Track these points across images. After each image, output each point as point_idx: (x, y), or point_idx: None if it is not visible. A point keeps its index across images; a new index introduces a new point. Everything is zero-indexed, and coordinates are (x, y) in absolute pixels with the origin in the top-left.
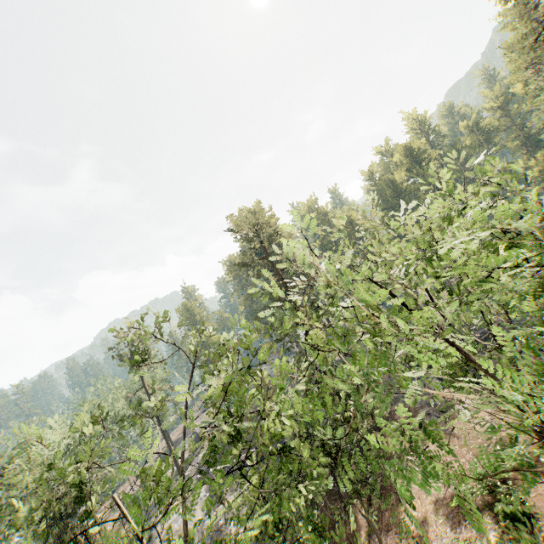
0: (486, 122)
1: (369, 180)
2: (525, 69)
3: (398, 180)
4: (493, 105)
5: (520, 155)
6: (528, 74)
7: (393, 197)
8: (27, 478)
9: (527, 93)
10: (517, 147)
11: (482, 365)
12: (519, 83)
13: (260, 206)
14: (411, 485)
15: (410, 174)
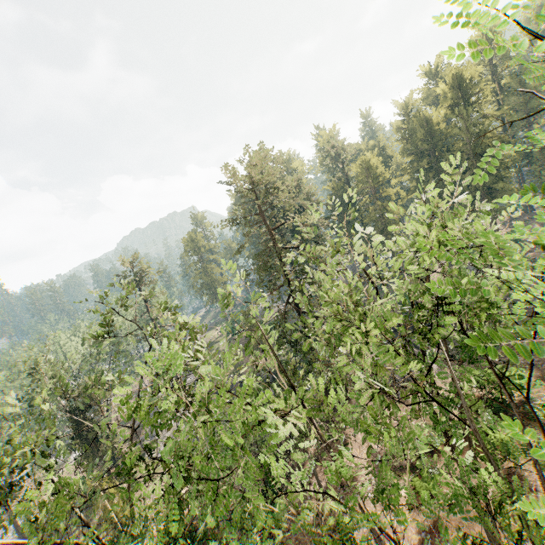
0: None
1: (402, 114)
2: None
3: (435, 119)
4: None
5: None
6: None
7: (425, 141)
8: (47, 382)
9: None
10: None
11: None
12: None
13: (256, 155)
14: (357, 436)
15: (450, 114)
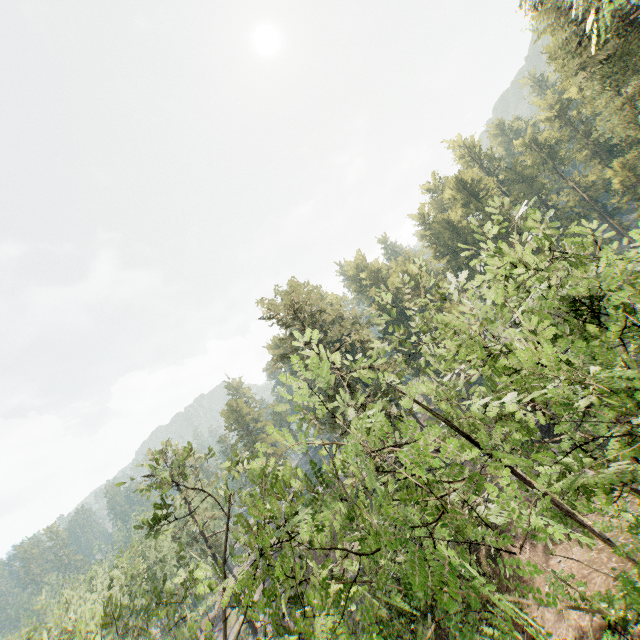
0: (545, 136)
1: (421, 224)
2: (576, 73)
3: (455, 219)
4: (549, 116)
5: (594, 165)
6: (581, 78)
7: (454, 239)
8: None
9: (585, 96)
10: (588, 157)
11: (592, 527)
12: (574, 87)
13: (294, 283)
14: (544, 615)
15: (467, 211)
